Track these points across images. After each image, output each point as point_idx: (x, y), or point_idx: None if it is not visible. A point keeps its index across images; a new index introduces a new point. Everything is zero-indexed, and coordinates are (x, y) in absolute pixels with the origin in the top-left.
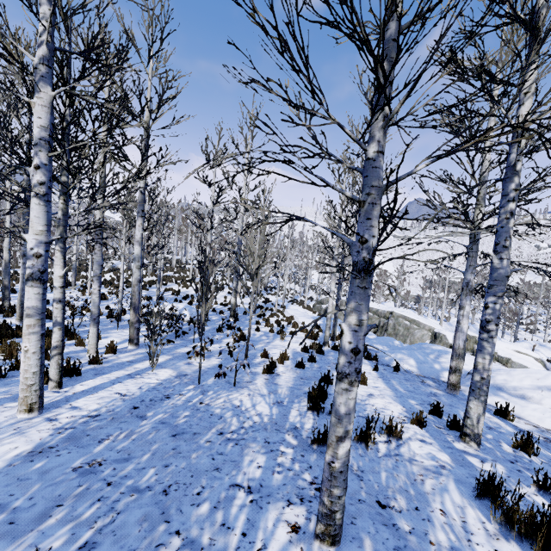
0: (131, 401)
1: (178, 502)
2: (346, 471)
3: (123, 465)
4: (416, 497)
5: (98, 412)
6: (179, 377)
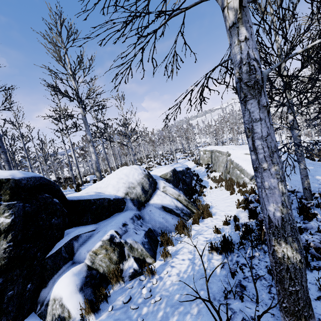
0: None
1: None
2: None
3: None
4: None
5: None
6: None
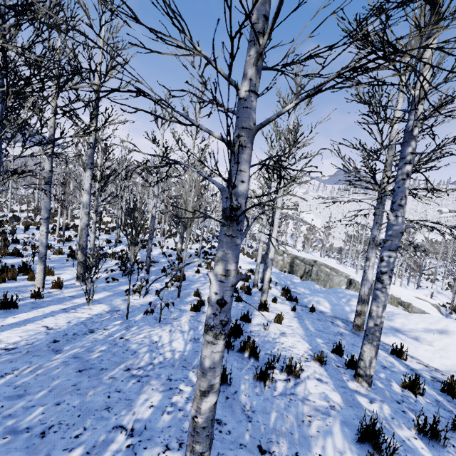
0: (54, 335)
1: (51, 446)
2: (210, 426)
3: (13, 402)
4: (299, 440)
5: (16, 345)
6: (111, 312)
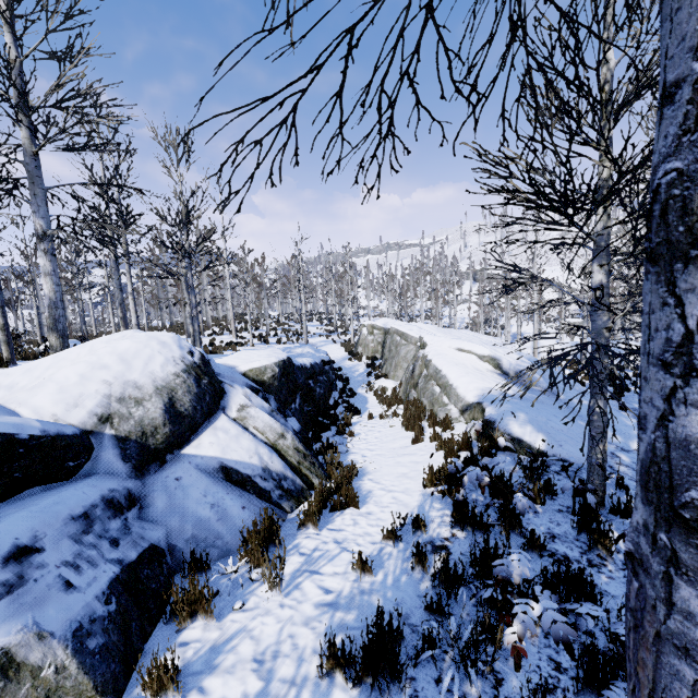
0: None
1: None
2: None
3: None
4: None
5: None
6: None
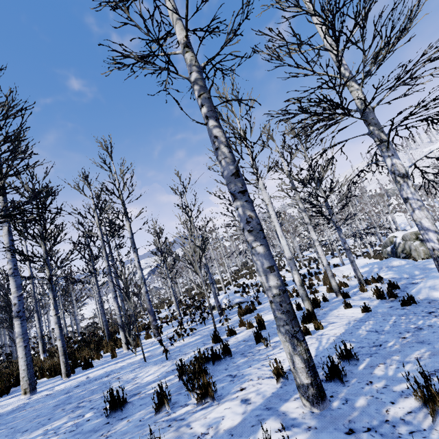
0: (83, 382)
1: None
2: None
3: None
4: None
5: (55, 392)
6: (143, 358)
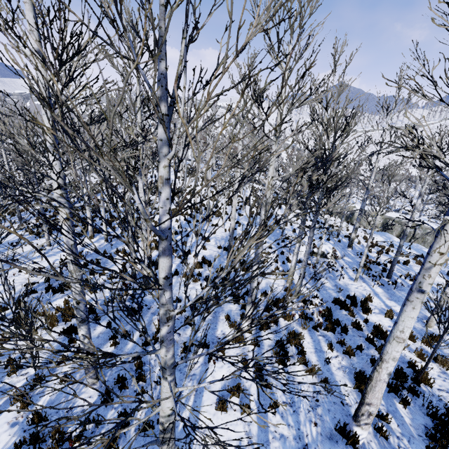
0: None
1: None
2: None
3: None
4: None
5: None
6: None
